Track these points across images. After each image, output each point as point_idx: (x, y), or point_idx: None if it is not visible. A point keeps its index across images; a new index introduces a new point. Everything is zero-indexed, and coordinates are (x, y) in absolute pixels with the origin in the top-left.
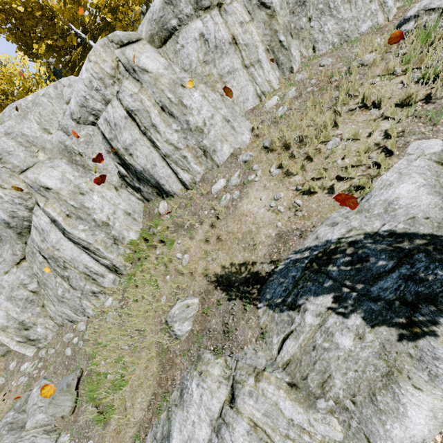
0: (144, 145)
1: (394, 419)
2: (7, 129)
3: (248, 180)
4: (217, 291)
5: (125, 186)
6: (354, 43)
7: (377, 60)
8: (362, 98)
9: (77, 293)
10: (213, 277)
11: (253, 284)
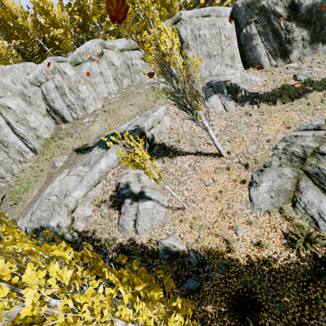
0: (60, 100)
1: (98, 164)
2: None
3: (96, 120)
4: (75, 153)
5: (48, 115)
6: (143, 85)
7: (141, 92)
8: (132, 102)
9: (11, 160)
10: (75, 149)
11: (86, 150)
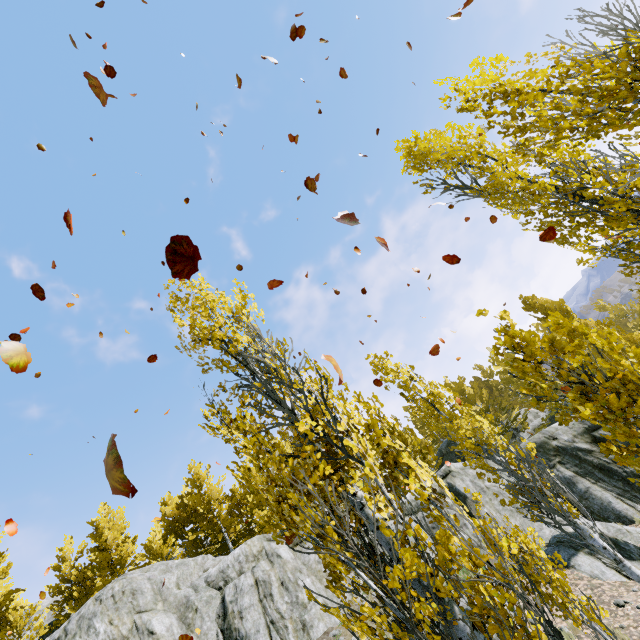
0: (256, 610)
1: None
2: (152, 575)
3: None
4: None
5: None
6: None
7: None
8: None
9: None
10: None
11: None
